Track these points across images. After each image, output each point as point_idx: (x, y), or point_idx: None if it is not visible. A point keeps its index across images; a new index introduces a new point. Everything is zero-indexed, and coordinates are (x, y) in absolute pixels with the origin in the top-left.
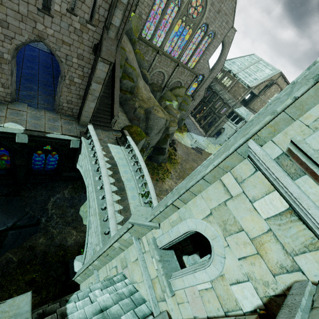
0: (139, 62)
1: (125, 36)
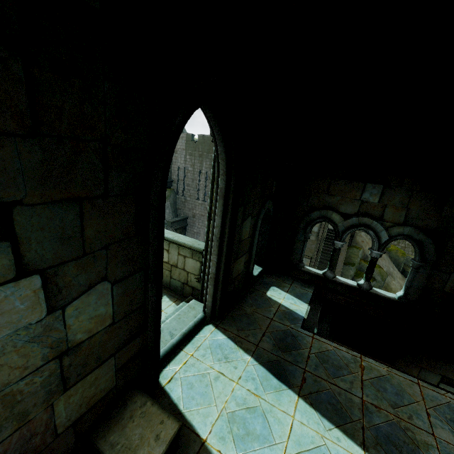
0: (395, 259)
1: (368, 236)
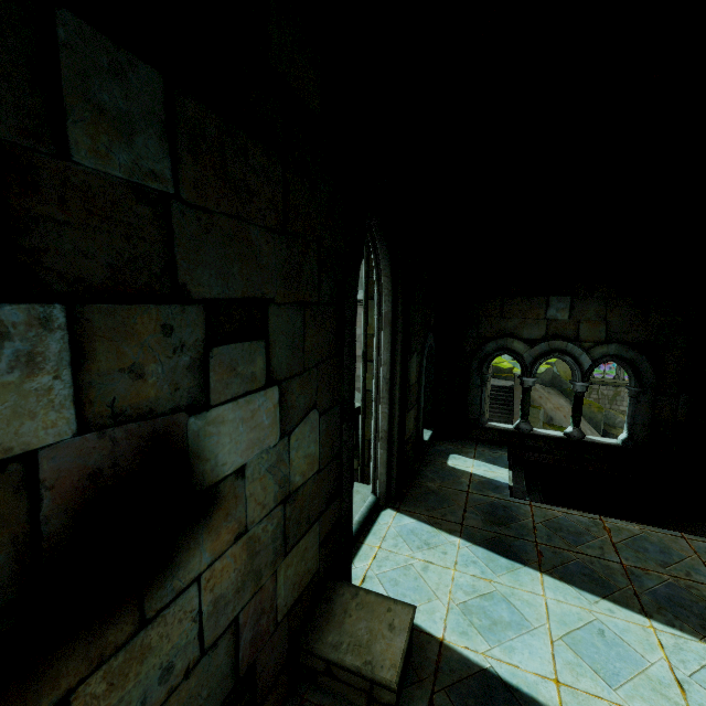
0: (591, 418)
1: (546, 389)
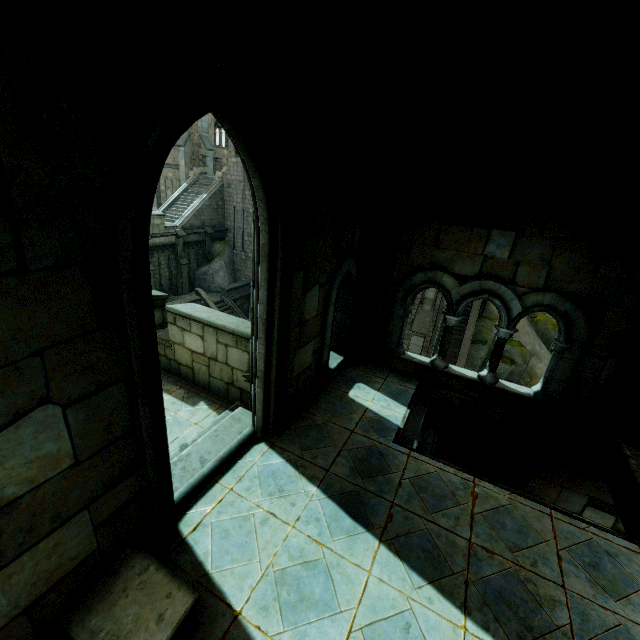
0: (544, 334)
1: None
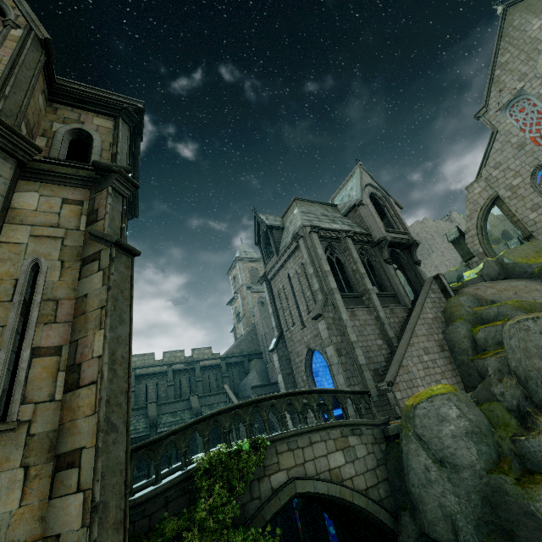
0: None
1: (495, 281)
